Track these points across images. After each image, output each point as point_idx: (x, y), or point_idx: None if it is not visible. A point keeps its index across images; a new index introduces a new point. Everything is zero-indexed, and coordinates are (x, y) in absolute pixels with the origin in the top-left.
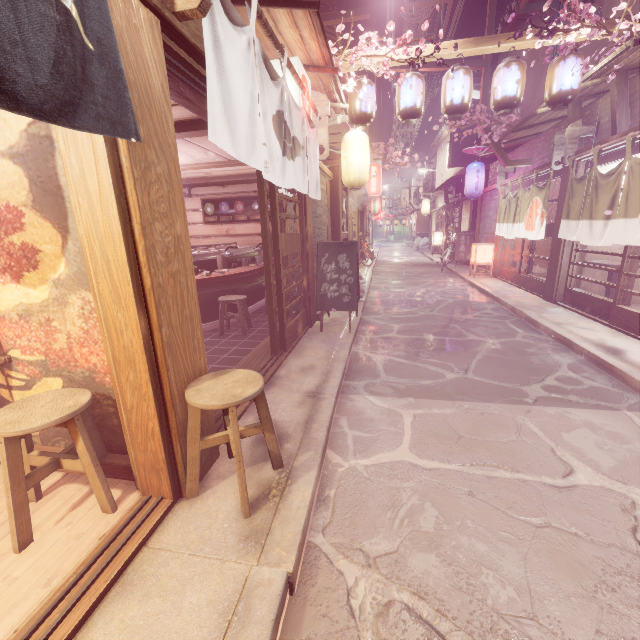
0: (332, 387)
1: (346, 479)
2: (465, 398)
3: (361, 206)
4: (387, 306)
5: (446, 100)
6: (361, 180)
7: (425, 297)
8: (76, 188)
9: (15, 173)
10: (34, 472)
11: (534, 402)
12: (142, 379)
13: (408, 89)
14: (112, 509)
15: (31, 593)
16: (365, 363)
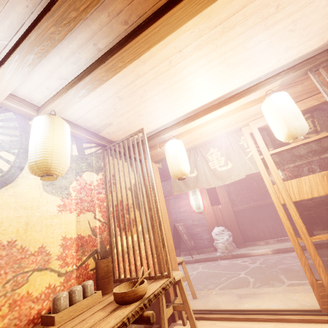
0: None
1: None
2: None
3: None
4: None
5: None
6: None
7: None
8: (160, 200)
9: (130, 194)
10: (180, 303)
11: None
12: (175, 255)
13: None
14: (186, 321)
15: (217, 325)
16: None
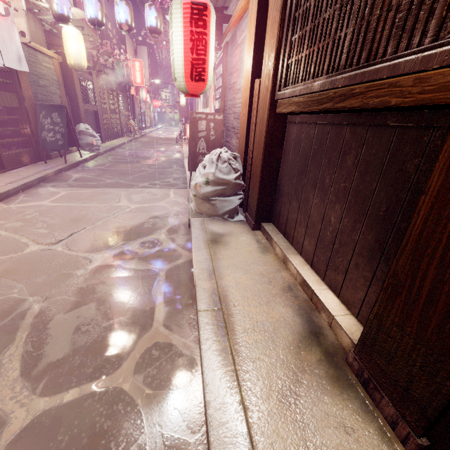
0: (22, 182)
1: (1, 210)
2: (105, 187)
3: (127, 92)
4: (116, 156)
5: (117, 19)
6: (80, 65)
7: (147, 153)
8: None
9: None
10: None
11: (137, 187)
12: None
13: (89, 5)
14: None
15: None
16: (65, 177)
